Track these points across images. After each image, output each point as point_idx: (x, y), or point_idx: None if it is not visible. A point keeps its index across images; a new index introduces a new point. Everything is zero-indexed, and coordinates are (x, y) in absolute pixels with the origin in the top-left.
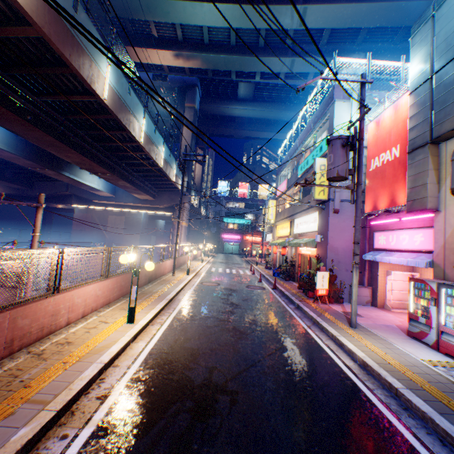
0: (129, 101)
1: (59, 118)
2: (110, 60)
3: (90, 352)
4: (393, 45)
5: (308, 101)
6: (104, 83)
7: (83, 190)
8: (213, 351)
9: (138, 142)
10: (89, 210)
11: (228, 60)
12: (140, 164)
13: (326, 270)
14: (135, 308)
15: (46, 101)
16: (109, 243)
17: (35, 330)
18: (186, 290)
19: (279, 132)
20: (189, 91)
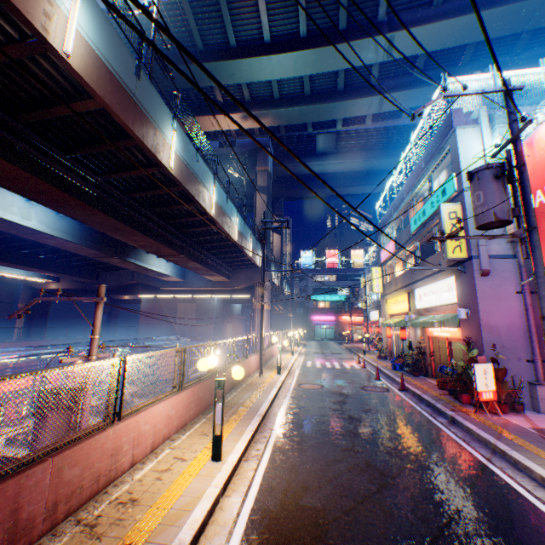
0: (197, 168)
1: (122, 197)
2: (181, 74)
3: (163, 521)
4: (513, 57)
5: (411, 138)
6: (170, 151)
7: (150, 277)
8: (349, 515)
9: (209, 215)
10: (157, 299)
11: (302, 112)
12: (212, 240)
13: (485, 360)
14: (221, 436)
15: (109, 181)
16: (179, 336)
17: (87, 483)
18: (281, 398)
19: (371, 184)
20: (260, 153)
